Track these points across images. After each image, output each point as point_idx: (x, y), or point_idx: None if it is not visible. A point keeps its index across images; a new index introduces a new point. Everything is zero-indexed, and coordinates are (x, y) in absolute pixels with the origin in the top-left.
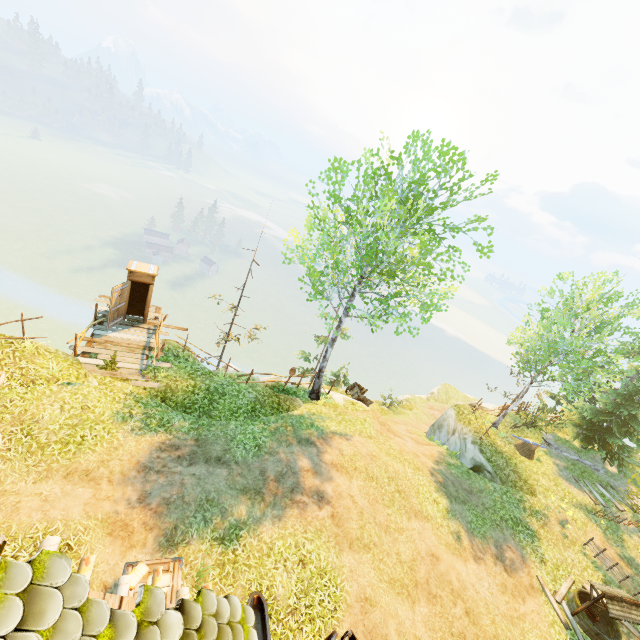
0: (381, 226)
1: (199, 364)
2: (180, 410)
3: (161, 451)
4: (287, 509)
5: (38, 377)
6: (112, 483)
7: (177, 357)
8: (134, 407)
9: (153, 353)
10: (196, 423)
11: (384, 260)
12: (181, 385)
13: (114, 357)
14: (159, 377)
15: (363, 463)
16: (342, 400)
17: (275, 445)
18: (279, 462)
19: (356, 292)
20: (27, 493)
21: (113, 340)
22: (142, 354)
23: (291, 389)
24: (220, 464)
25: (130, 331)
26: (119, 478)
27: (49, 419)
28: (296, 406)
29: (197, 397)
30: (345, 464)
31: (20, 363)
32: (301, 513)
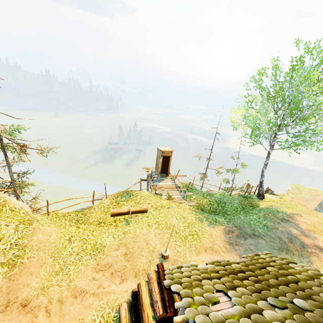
0: (289, 95)
1: (201, 191)
2: (212, 213)
3: (227, 234)
4: (310, 257)
5: (157, 206)
6: (224, 252)
7: (191, 189)
8: (198, 214)
9: (181, 189)
10: (226, 218)
11: (315, 109)
12: (203, 202)
13: (168, 193)
14: (191, 199)
15: (321, 227)
16: (273, 197)
17: (272, 224)
18: (282, 232)
19: (277, 135)
20: (198, 261)
21: (162, 186)
22: (177, 190)
23: (247, 196)
24: (257, 237)
25: (165, 181)
26: (225, 249)
27: (177, 225)
28: (258, 203)
29: (214, 206)
30: (314, 229)
31: (146, 201)
32: (319, 259)
